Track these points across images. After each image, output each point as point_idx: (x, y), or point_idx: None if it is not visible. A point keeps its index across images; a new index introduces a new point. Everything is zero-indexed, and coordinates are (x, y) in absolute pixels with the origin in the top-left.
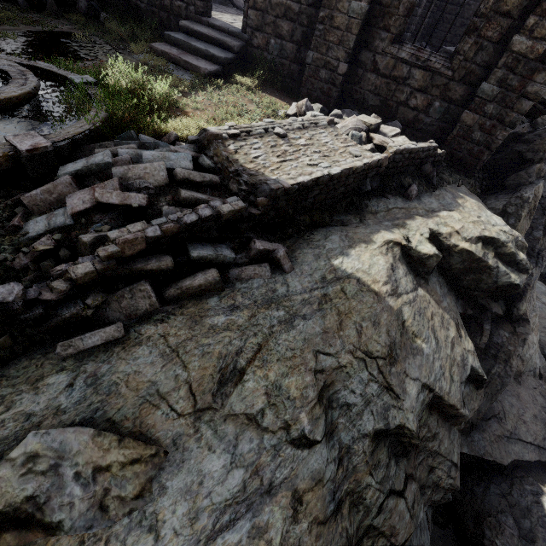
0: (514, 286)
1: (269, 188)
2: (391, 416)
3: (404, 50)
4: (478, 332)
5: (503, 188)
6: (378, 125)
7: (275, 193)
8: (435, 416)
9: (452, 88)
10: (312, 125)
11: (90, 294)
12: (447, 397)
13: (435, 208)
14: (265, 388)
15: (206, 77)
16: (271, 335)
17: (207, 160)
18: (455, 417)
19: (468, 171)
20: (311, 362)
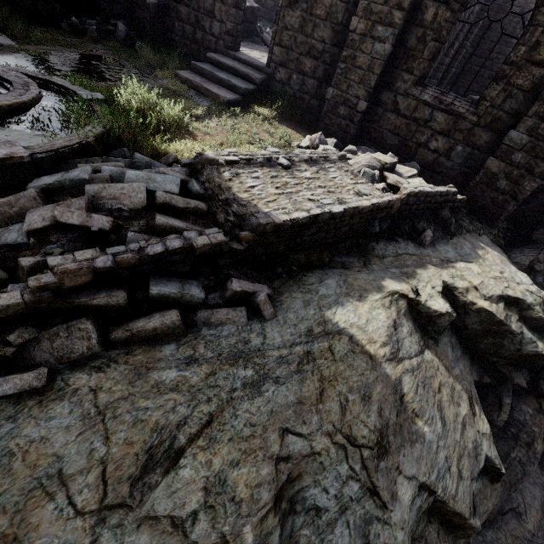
0: (541, 356)
1: (256, 222)
2: (373, 533)
3: (427, 93)
4: (495, 405)
5: (530, 242)
6: (393, 165)
7: (264, 228)
8: (435, 525)
9: (477, 133)
10: (321, 159)
11: (17, 329)
12: (452, 503)
13: (451, 258)
14: (205, 480)
15: (224, 104)
16: (229, 403)
17: (196, 186)
18: (462, 528)
19: (491, 220)
20: (274, 445)
